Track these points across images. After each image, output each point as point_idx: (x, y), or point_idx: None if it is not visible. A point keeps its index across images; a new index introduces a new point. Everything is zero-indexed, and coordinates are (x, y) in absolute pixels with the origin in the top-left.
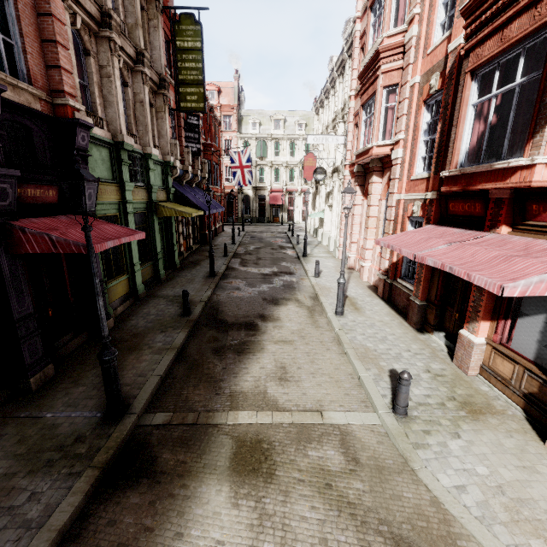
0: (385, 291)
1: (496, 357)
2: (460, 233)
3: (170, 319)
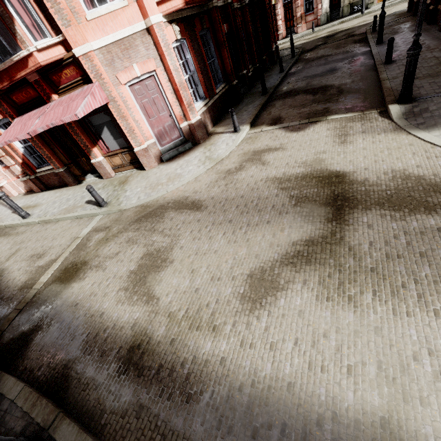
0: (38, 184)
1: (112, 160)
2: (38, 111)
3: None
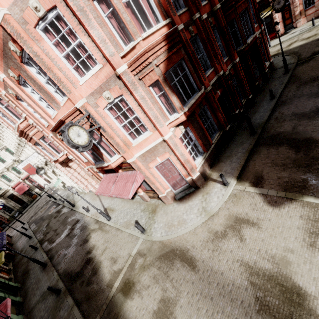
0: None
1: (148, 194)
2: (113, 176)
3: (55, 303)
